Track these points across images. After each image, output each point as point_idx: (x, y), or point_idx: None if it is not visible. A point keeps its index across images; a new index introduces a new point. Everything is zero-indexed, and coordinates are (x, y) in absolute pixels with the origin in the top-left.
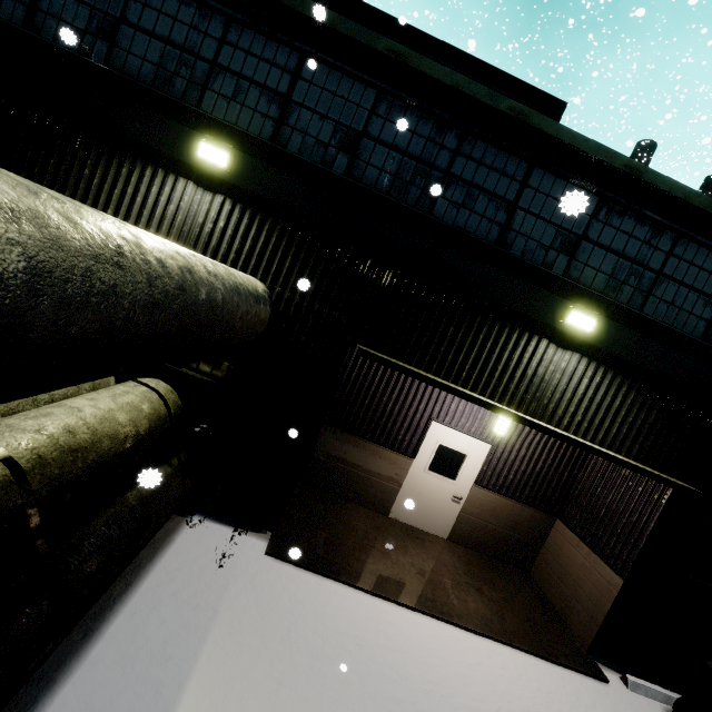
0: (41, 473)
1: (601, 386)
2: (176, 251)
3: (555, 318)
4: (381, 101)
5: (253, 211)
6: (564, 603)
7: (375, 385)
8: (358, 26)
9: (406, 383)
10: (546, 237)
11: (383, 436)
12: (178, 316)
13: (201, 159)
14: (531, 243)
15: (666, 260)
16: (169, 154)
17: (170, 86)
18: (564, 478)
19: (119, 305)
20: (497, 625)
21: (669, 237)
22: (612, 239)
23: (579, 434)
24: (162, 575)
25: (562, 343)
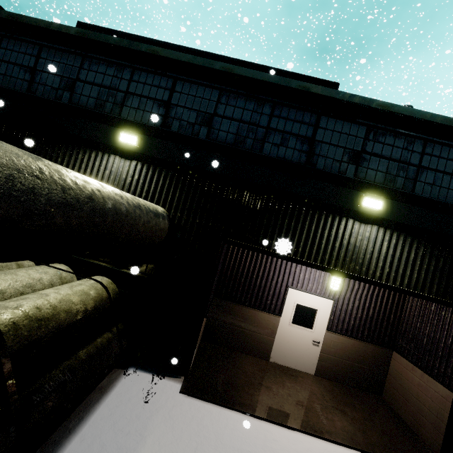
0: (14, 334)
1: (397, 246)
2: (90, 180)
3: (354, 204)
4: (222, 95)
5: (154, 167)
6: (412, 418)
7: (246, 268)
8: (203, 59)
9: (267, 264)
10: (338, 155)
11: (257, 302)
12: (89, 215)
13: (122, 142)
14: (328, 160)
15: (422, 158)
16: (104, 143)
17: (104, 107)
18: (391, 319)
19: (37, 200)
20: (360, 439)
21: (419, 143)
22: (381, 150)
23: (389, 281)
24: (105, 411)
25: (363, 220)
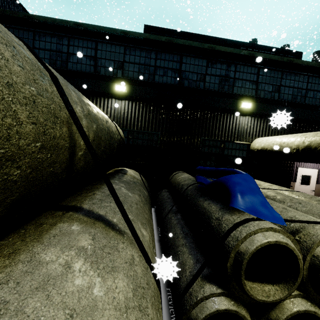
0: None
1: None
2: None
3: None
4: (283, 74)
5: (257, 118)
6: None
7: None
8: (278, 56)
9: None
10: None
11: None
12: None
13: (242, 107)
14: None
15: None
16: (230, 109)
17: (223, 89)
18: None
19: None
20: None
21: None
22: None
23: None
24: None
25: None
